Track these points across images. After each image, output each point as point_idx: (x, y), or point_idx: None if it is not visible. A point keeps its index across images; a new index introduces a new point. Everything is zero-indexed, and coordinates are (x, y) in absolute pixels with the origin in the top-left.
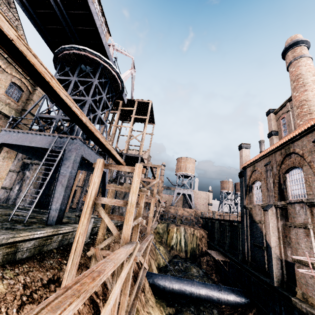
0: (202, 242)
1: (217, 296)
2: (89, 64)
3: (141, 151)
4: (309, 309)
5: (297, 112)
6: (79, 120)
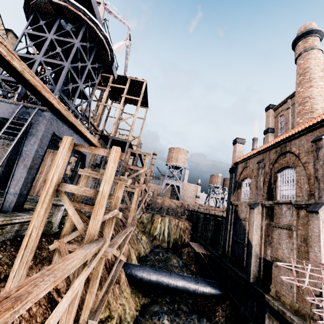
0: (185, 234)
1: (194, 287)
2: (71, 21)
3: (129, 136)
4: (281, 307)
5: (298, 109)
6: (9, 66)
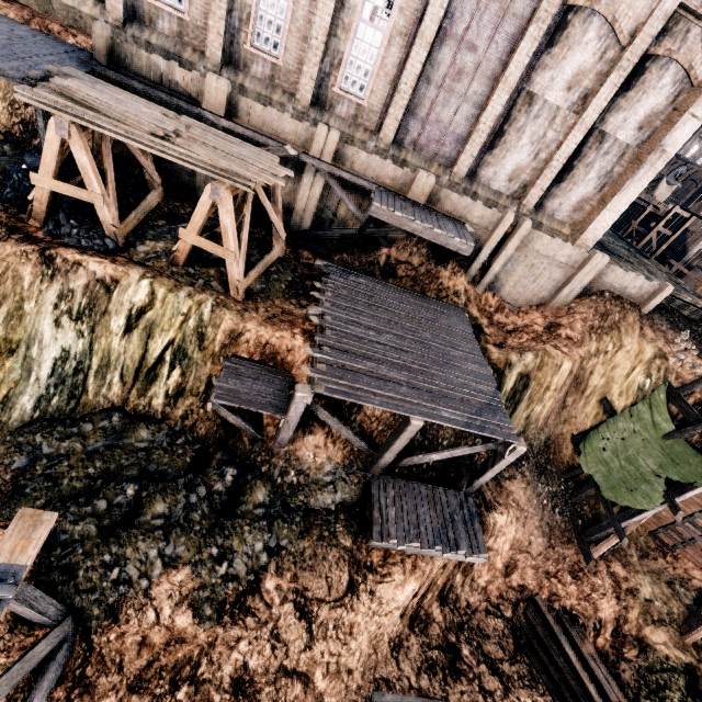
0: None
1: None
2: None
3: None
4: None
5: None
6: None
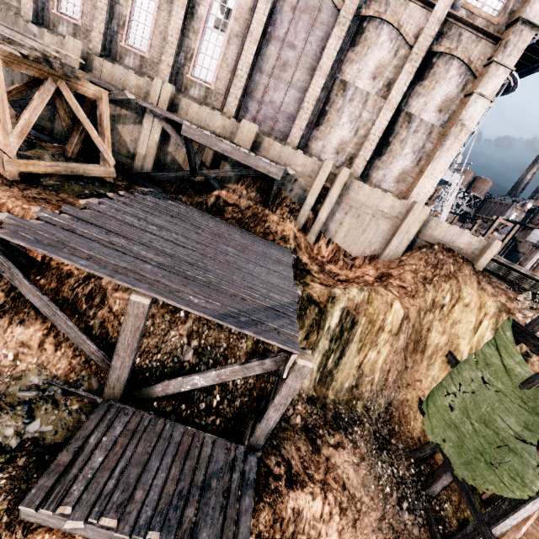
0: None
1: None
2: None
3: None
4: None
5: None
6: None
